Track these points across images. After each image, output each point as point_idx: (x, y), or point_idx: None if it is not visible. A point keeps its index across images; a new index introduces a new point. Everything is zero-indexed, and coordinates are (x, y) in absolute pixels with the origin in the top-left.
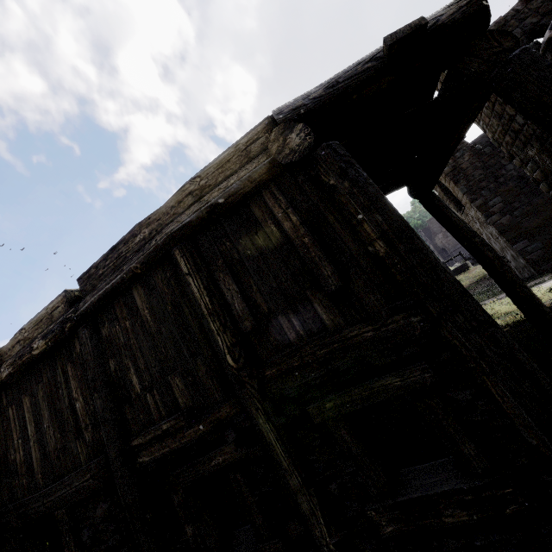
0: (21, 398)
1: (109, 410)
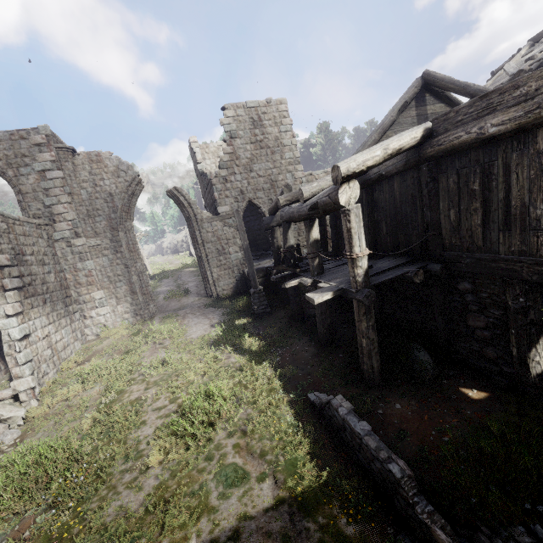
0: None
1: None
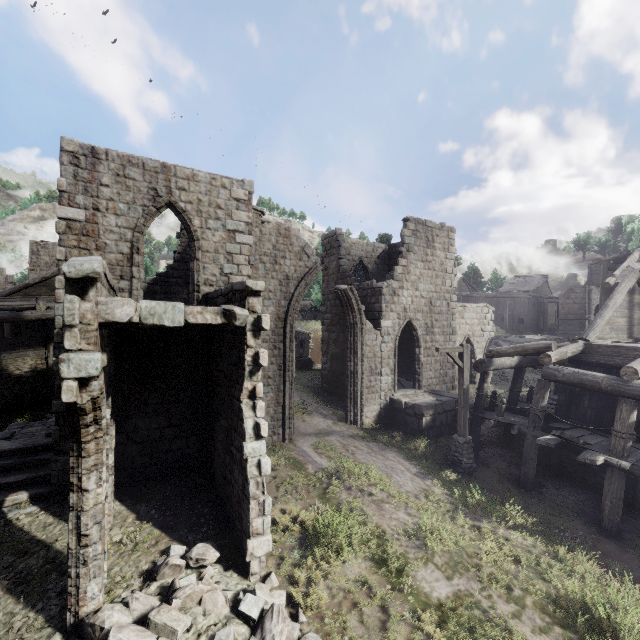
0: None
1: None
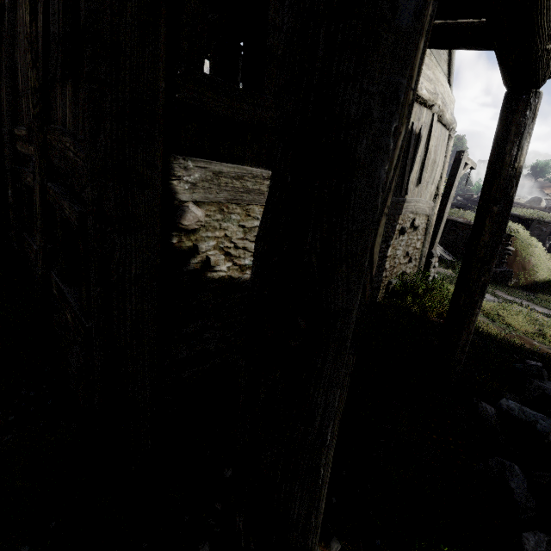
0: (2, 47)
1: (9, 93)
